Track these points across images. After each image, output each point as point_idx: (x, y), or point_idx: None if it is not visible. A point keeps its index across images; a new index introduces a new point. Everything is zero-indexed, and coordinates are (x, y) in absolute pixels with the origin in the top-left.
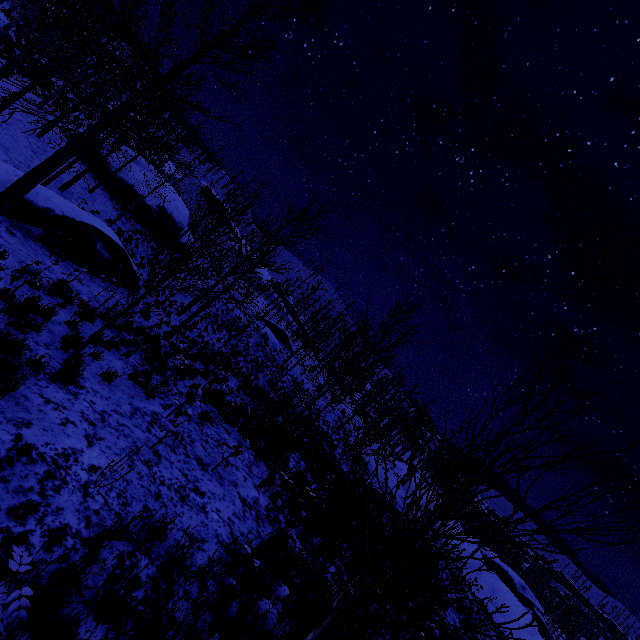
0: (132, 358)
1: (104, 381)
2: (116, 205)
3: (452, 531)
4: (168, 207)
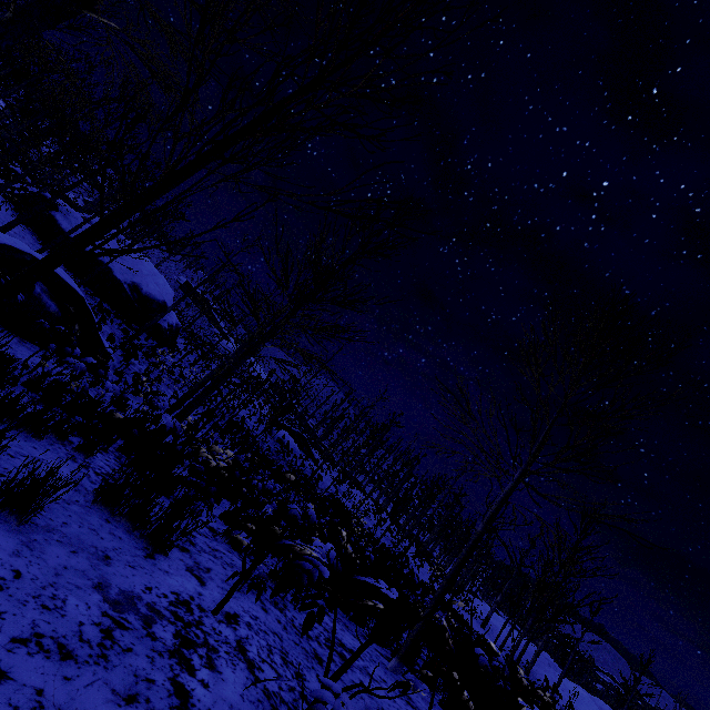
0: (99, 459)
1: (2, 514)
2: (73, 278)
3: (560, 686)
4: (146, 283)
